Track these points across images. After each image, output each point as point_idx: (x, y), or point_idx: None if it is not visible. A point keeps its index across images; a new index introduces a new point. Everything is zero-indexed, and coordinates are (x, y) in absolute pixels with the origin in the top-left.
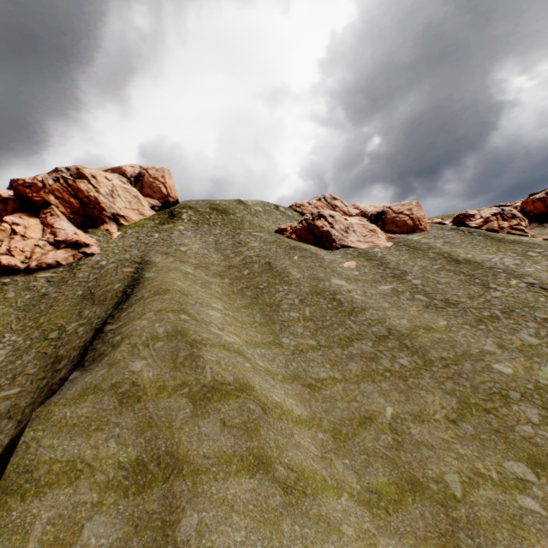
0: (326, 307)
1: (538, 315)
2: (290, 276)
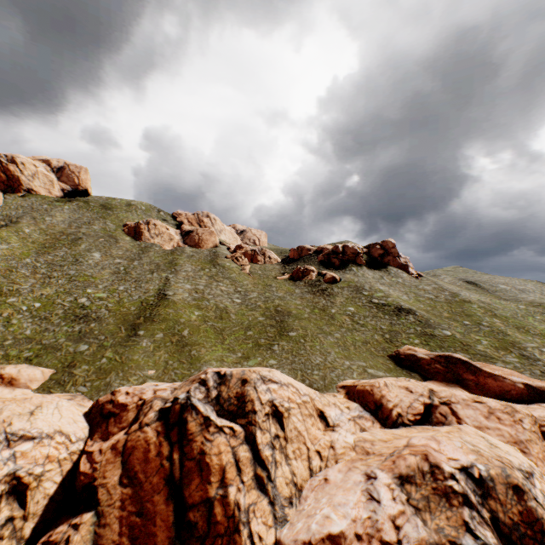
0: (68, 260)
1: (142, 285)
2: (78, 246)
